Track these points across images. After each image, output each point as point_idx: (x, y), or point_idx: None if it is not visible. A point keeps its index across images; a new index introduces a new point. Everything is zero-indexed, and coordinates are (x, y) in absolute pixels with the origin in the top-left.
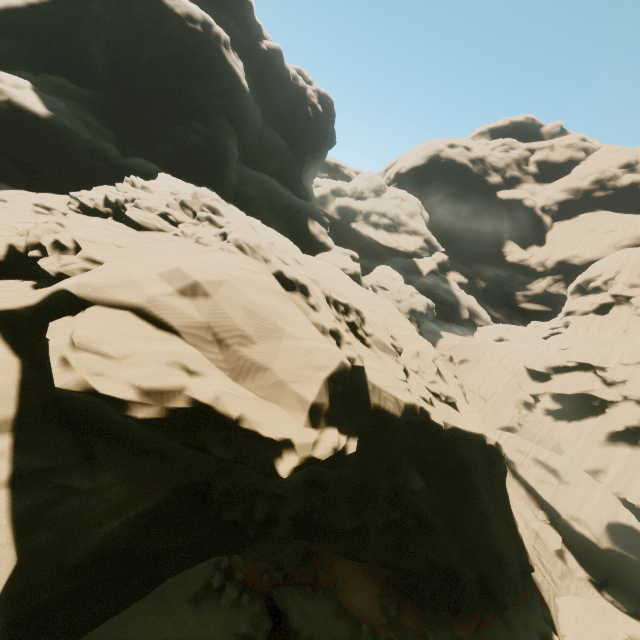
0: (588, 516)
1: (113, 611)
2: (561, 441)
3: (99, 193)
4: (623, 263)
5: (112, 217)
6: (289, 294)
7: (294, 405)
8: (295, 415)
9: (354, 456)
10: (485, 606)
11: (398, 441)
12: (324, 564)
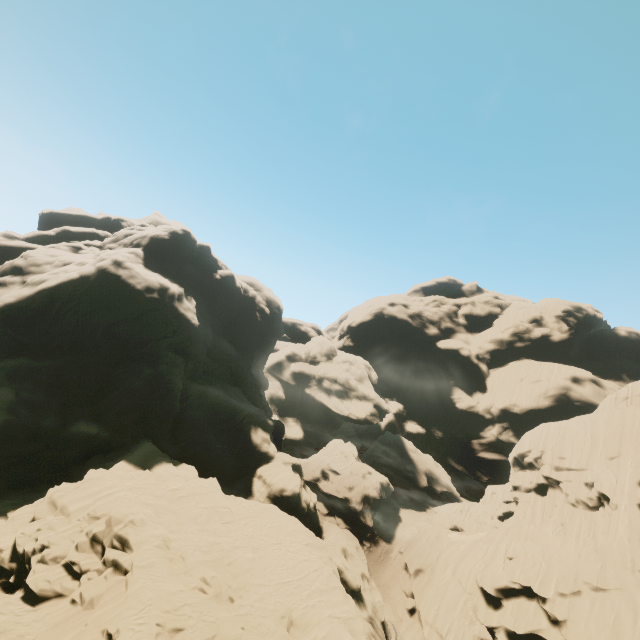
0: None
1: None
2: None
3: (13, 529)
4: (544, 442)
5: (14, 575)
6: None
7: None
8: None
9: None
10: None
11: None
12: None
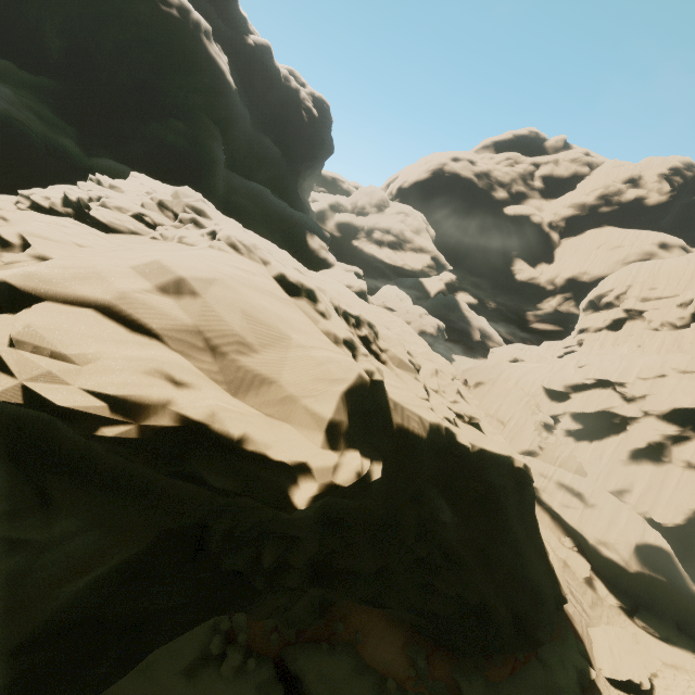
0: (616, 539)
1: None
2: (584, 462)
3: (56, 192)
4: (634, 277)
5: (73, 218)
6: (294, 300)
7: (308, 423)
8: (310, 435)
9: (377, 484)
10: (521, 645)
11: (423, 466)
12: (341, 615)
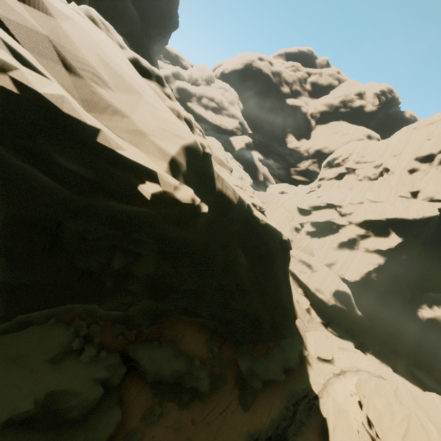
0: (325, 288)
1: None
2: (314, 249)
3: None
4: (354, 149)
5: None
6: (145, 80)
7: (155, 153)
8: (156, 161)
9: (202, 225)
10: (273, 338)
11: (232, 225)
12: (167, 325)
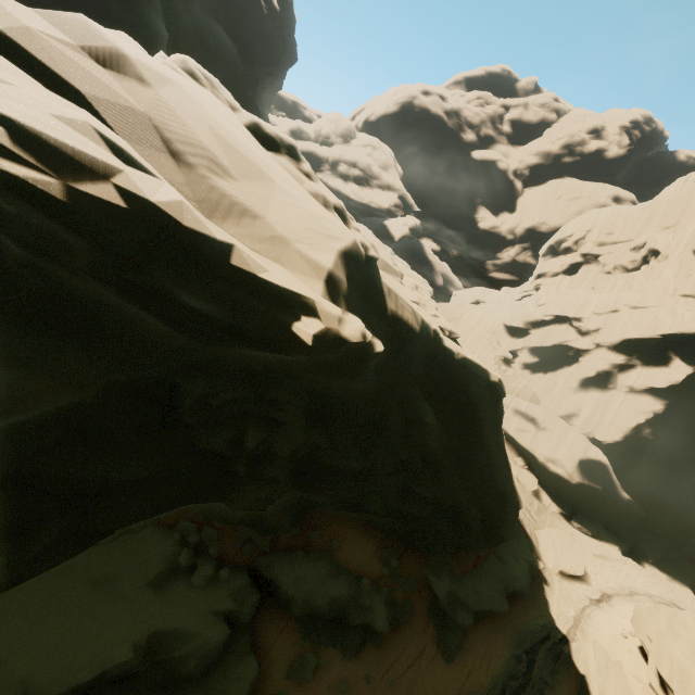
0: (563, 456)
1: (7, 579)
2: (538, 392)
3: None
4: (594, 222)
5: None
6: (272, 154)
7: (304, 269)
8: (307, 281)
9: (372, 370)
10: (486, 542)
11: (412, 366)
12: (316, 525)
